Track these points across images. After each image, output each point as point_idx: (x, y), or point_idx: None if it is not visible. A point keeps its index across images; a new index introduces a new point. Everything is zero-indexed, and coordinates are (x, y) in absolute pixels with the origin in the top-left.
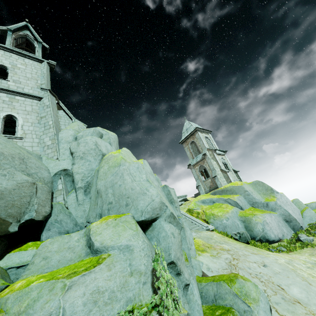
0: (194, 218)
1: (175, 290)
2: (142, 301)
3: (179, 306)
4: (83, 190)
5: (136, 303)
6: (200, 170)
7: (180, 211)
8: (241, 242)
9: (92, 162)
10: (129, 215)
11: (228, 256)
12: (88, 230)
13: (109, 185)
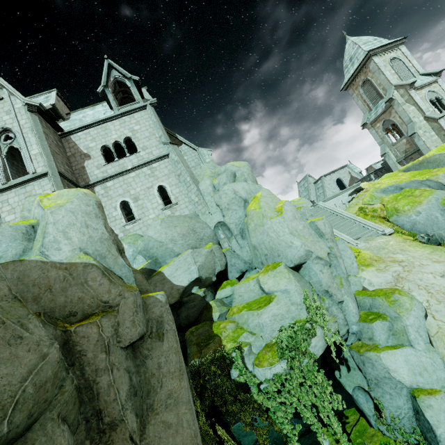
0: (366, 221)
1: (324, 310)
2: (301, 318)
3: (326, 319)
4: (240, 236)
5: (297, 319)
6: (385, 127)
7: (348, 214)
8: (430, 245)
9: (238, 210)
10: (282, 265)
11: (398, 269)
12: (258, 280)
13: (261, 242)
